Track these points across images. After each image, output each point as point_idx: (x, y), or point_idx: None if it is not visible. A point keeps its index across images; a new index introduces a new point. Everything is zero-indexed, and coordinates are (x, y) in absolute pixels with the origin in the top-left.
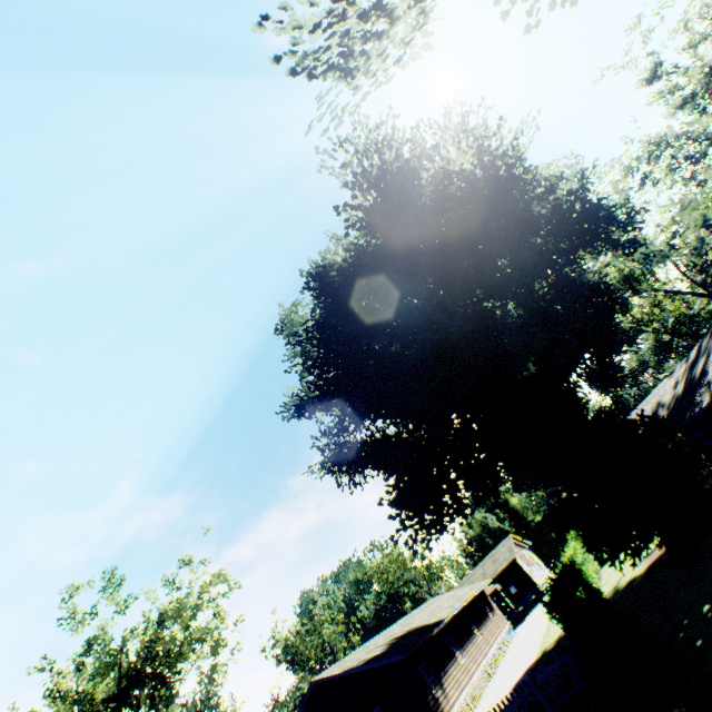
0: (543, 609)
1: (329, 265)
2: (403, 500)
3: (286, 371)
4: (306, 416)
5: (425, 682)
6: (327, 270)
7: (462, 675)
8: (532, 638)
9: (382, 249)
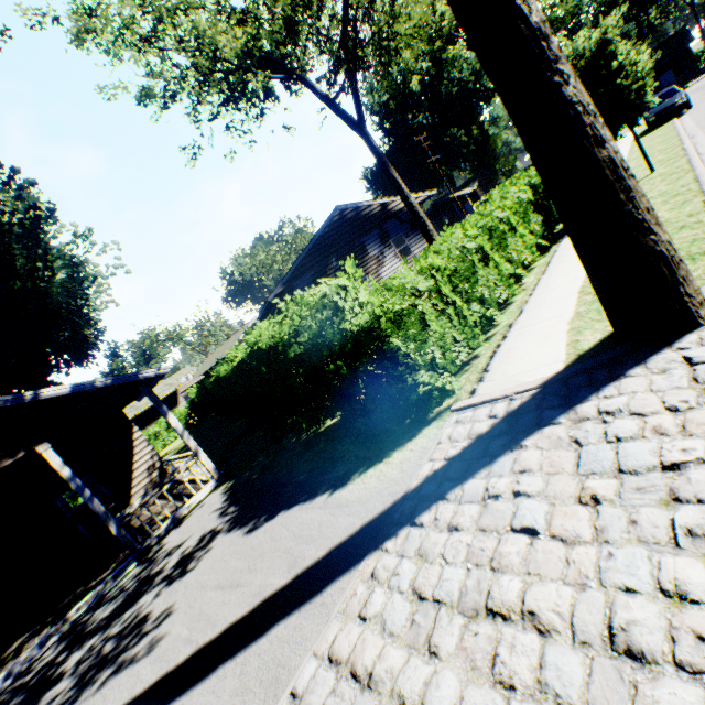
0: None
1: None
2: None
3: None
4: None
5: None
6: None
7: None
8: None
9: None
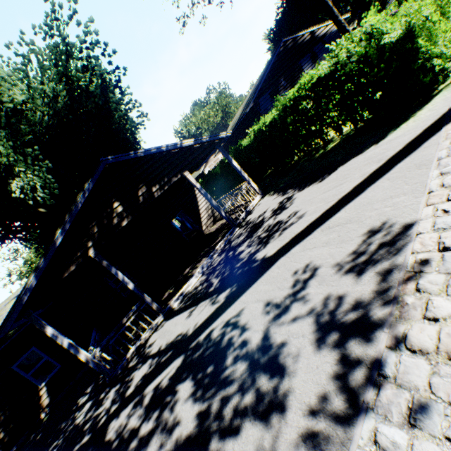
0: None
1: None
2: None
3: None
4: None
5: None
6: None
7: None
8: None
9: None
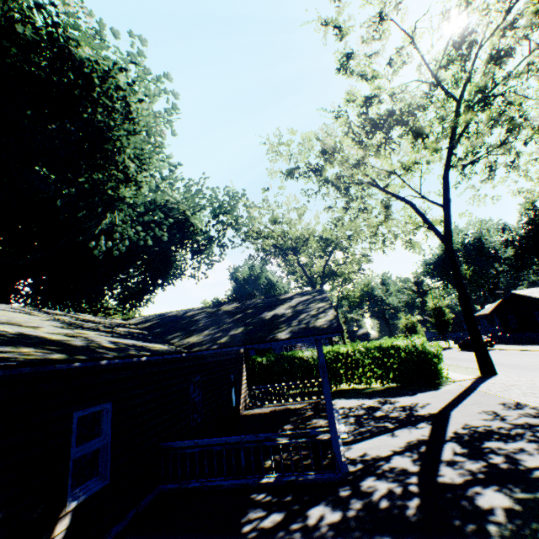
0: None
1: None
2: None
3: None
4: None
5: None
6: None
7: None
8: None
9: None
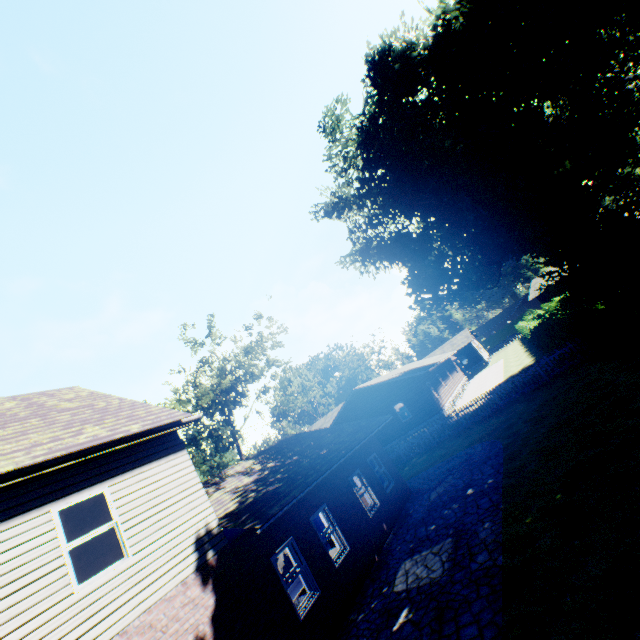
0: (492, 368)
1: (411, 44)
2: (421, 281)
3: (326, 170)
4: (336, 216)
5: (430, 390)
6: (409, 51)
7: (447, 393)
8: (491, 378)
9: (469, 27)
